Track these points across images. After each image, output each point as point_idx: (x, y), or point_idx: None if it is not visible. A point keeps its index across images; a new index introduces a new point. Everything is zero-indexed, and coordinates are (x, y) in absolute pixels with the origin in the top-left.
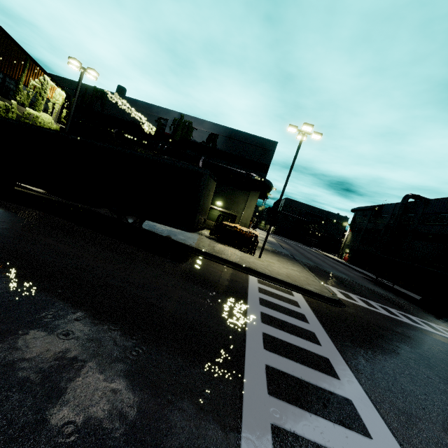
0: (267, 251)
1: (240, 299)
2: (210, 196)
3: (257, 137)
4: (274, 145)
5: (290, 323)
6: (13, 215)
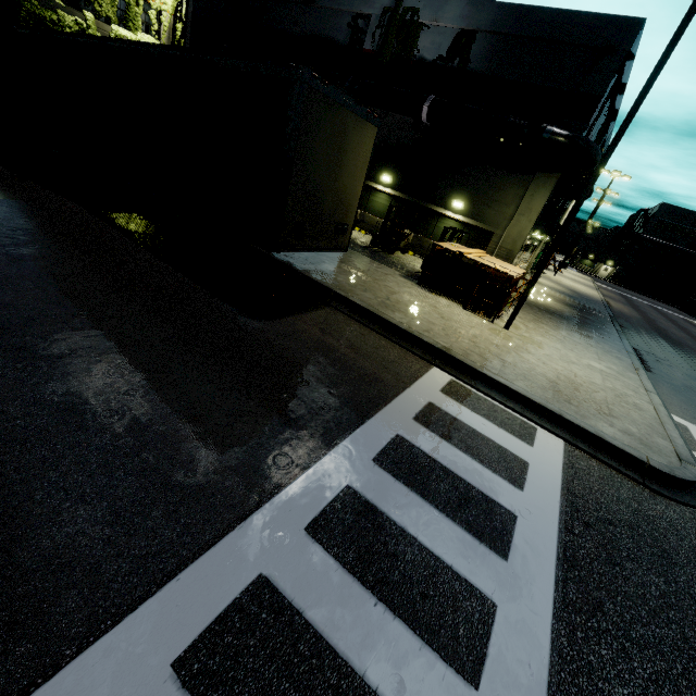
0: (549, 316)
1: (317, 435)
2: (352, 163)
3: (580, 16)
4: (629, 31)
5: (424, 549)
6: (2, 204)
